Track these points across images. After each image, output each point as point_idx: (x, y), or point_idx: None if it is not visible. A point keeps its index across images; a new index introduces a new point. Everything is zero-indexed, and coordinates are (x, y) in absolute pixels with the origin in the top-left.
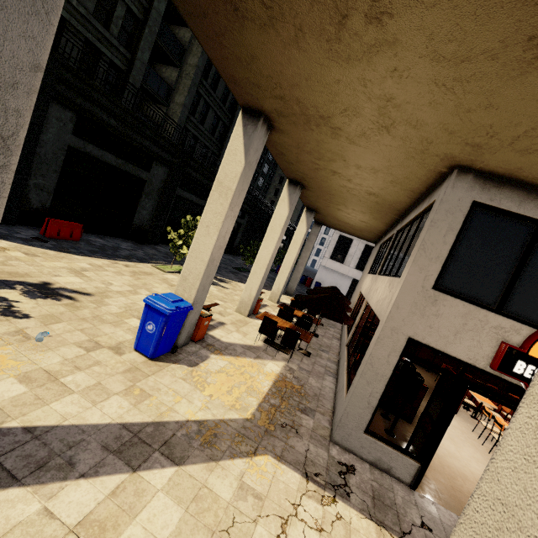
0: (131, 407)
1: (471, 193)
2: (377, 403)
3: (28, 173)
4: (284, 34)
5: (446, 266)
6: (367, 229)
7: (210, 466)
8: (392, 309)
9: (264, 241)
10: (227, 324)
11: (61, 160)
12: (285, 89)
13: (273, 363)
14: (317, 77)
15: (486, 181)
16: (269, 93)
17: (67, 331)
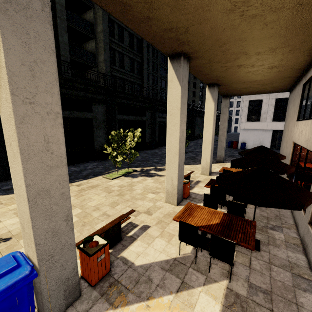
0: None
1: None
2: None
3: (4, 144)
4: None
5: None
6: (280, 75)
7: None
8: None
9: (168, 129)
10: (151, 227)
11: None
12: None
13: (206, 293)
14: None
15: None
16: None
17: None
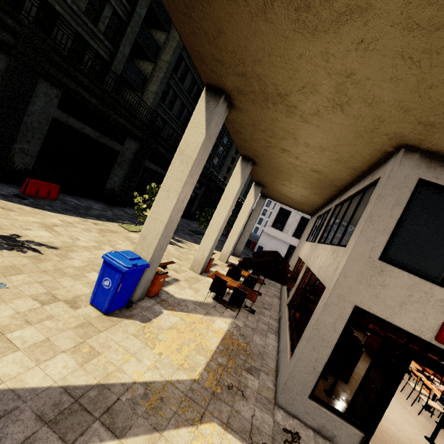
0: (77, 367)
1: (417, 171)
2: (322, 368)
3: (14, 138)
4: (252, 4)
5: (392, 238)
6: (306, 202)
7: (153, 437)
8: (340, 277)
9: (218, 208)
10: (181, 281)
11: (46, 129)
12: (247, 66)
13: (221, 320)
14: (280, 52)
15: (431, 161)
16: (232, 70)
17: (26, 283)
